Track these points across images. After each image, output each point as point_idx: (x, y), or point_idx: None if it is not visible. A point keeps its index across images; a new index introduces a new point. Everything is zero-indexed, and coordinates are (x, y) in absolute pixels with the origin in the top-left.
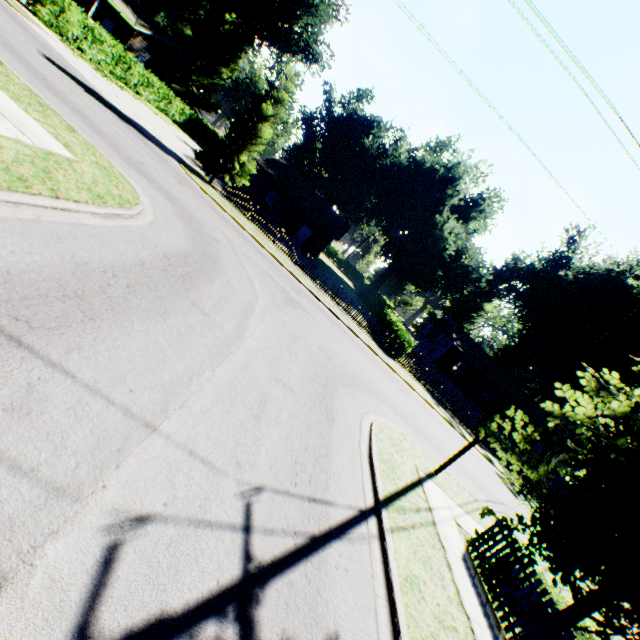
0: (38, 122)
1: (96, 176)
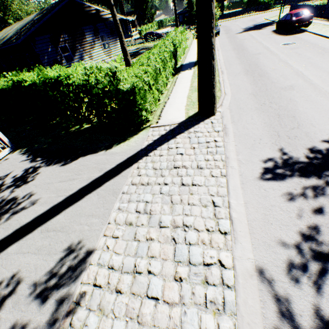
0: None
1: None
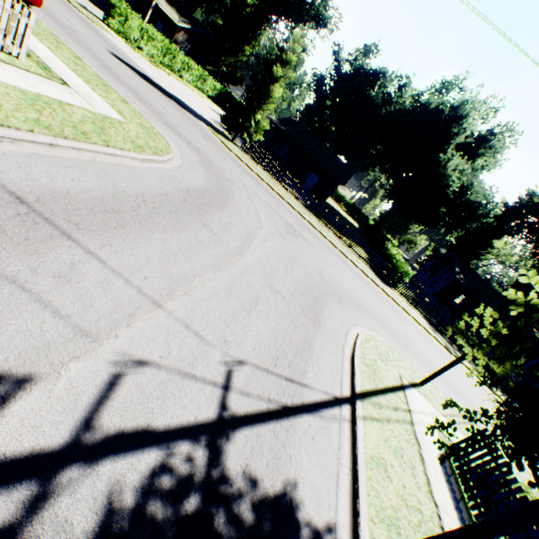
0: (101, 97)
1: (139, 133)
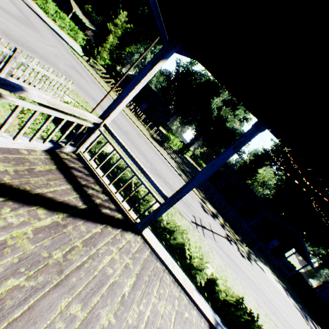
0: None
1: None
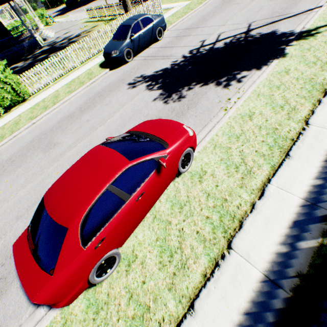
0: (181, 2)
1: (197, 1)
